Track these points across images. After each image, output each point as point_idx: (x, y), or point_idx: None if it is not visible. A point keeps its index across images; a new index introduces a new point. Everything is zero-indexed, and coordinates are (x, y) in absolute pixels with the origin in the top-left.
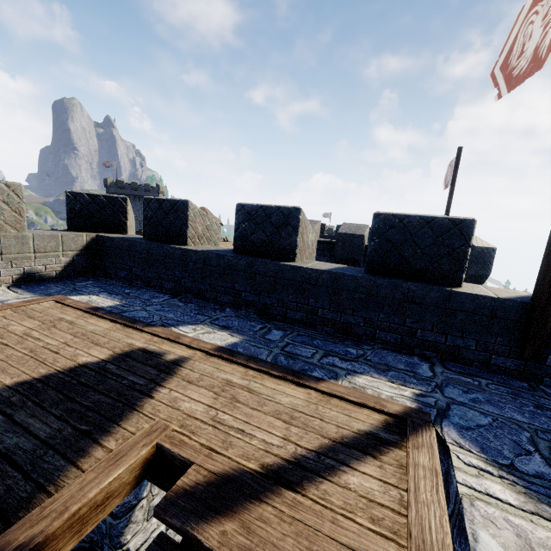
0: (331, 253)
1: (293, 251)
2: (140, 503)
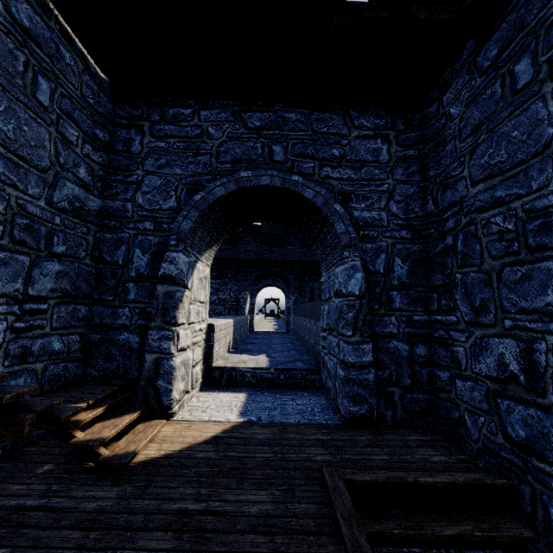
0: (256, 234)
1: None
2: (187, 291)
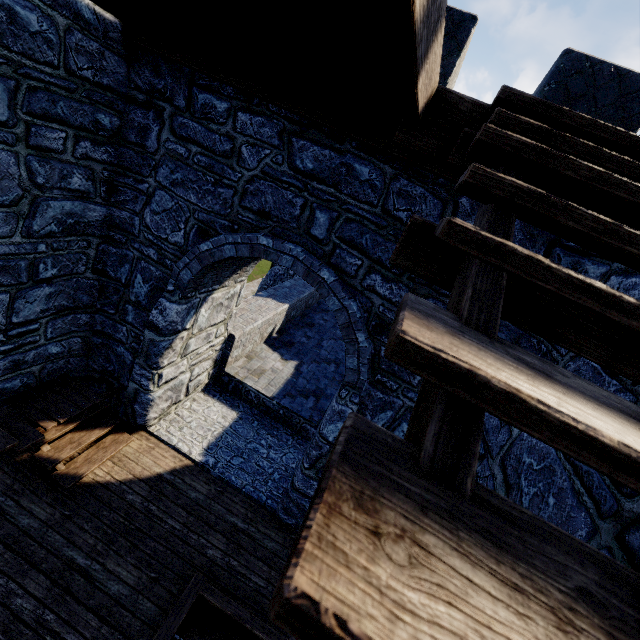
0: None
1: (445, 78)
2: (182, 333)
